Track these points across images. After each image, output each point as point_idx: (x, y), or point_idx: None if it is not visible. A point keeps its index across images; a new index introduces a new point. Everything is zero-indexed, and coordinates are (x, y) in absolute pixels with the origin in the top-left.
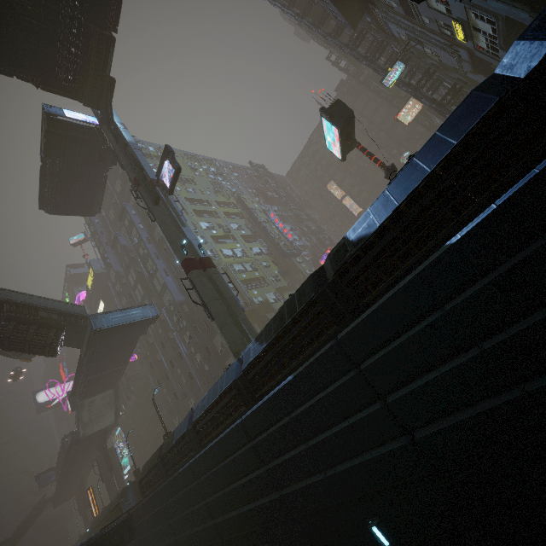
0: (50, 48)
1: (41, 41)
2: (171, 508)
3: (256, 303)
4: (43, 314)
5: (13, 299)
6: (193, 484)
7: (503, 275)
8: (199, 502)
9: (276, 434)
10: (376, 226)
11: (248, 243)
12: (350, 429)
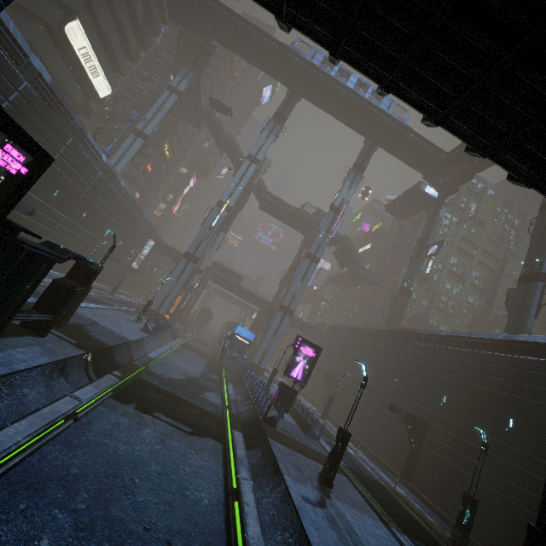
0: (440, 171)
1: (438, 169)
2: (333, 339)
3: (430, 323)
4: (351, 254)
5: (348, 242)
6: (345, 339)
7: (412, 352)
8: (342, 344)
9: (371, 345)
10: (417, 332)
11: (470, 291)
12: (381, 354)
